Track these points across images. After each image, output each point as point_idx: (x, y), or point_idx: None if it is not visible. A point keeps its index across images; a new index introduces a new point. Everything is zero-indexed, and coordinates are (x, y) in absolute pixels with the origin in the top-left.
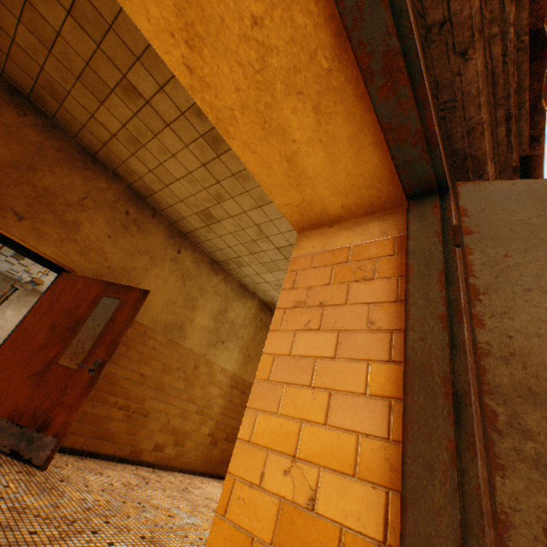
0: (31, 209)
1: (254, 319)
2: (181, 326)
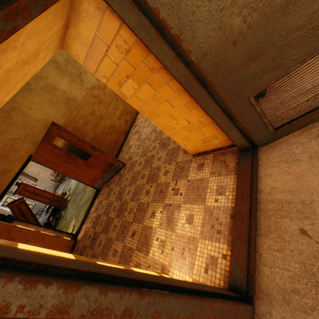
0: None
1: None
2: (68, 100)
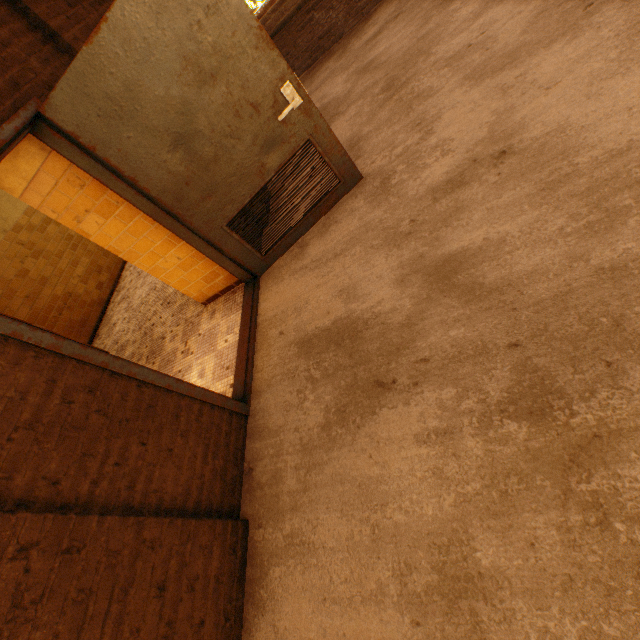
0: None
1: None
2: None
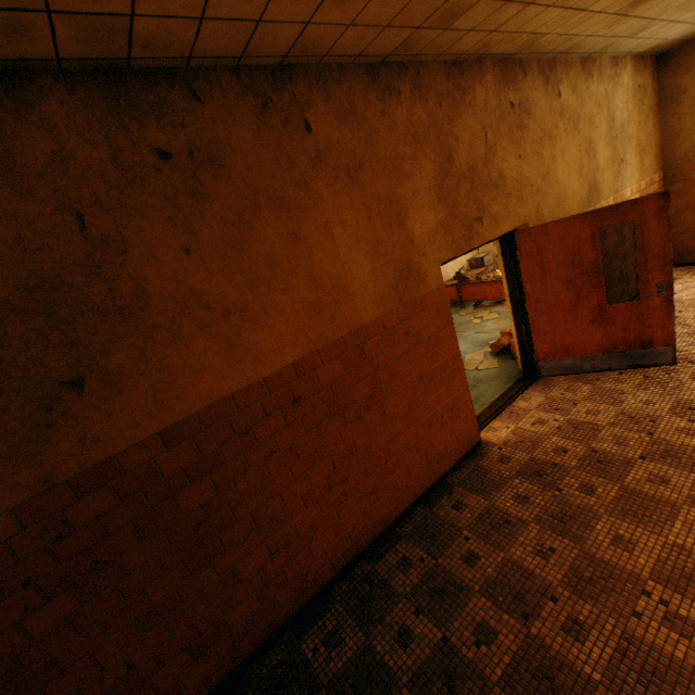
0: (477, 204)
1: (633, 96)
2: (594, 185)
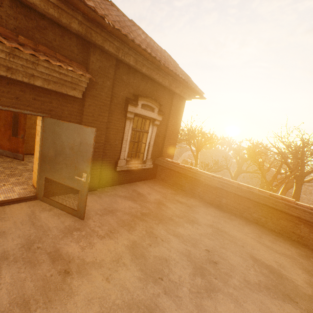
0: None
1: None
2: None
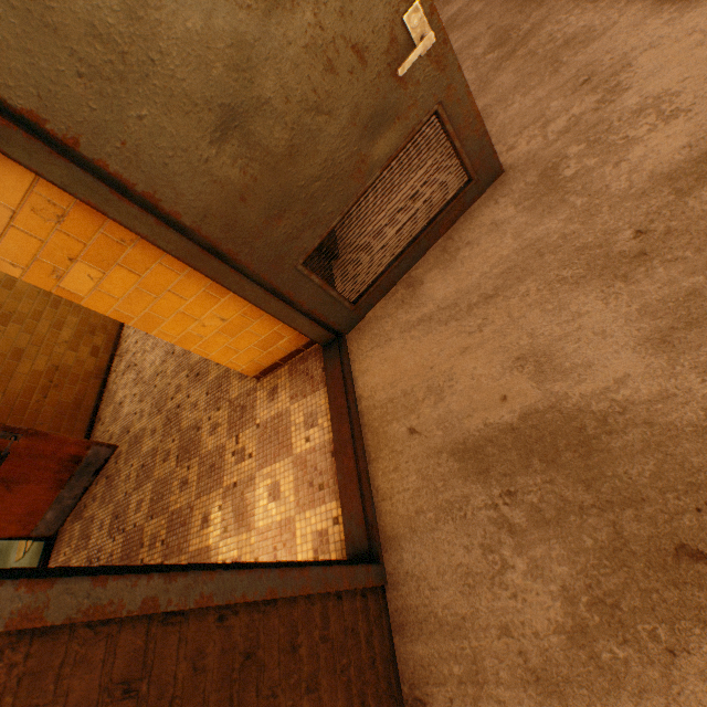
0: None
1: None
2: None
